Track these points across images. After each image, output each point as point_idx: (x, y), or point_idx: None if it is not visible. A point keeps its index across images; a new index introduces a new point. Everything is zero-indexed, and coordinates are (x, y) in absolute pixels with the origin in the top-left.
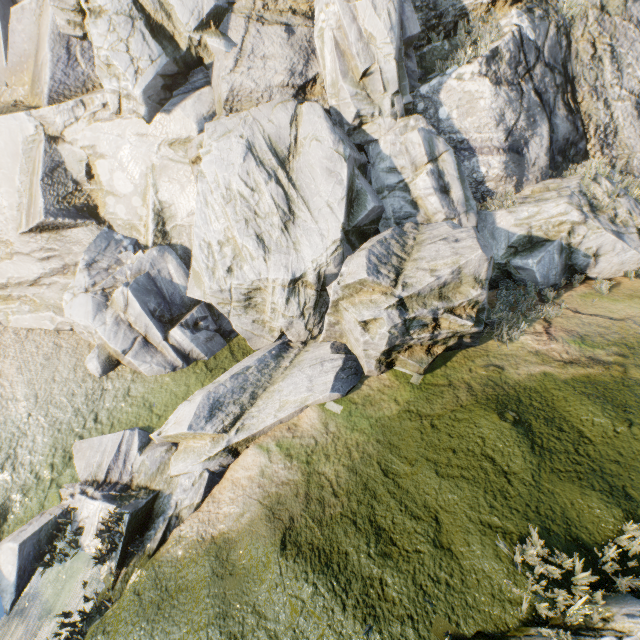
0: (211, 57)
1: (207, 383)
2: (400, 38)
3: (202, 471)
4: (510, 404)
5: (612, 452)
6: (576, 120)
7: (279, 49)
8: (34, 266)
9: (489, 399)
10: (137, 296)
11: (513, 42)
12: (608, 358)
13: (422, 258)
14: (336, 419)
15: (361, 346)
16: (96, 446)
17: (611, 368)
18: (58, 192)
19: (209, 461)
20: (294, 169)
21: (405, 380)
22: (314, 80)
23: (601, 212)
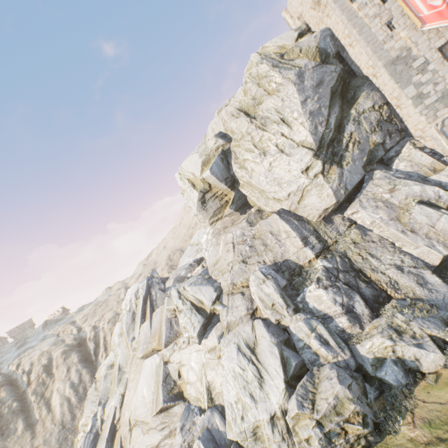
0: (218, 311)
1: None
2: (280, 289)
3: None
4: None
5: None
6: (372, 285)
7: (241, 301)
8: (157, 434)
9: None
10: (204, 444)
11: (323, 271)
12: (444, 435)
13: (321, 391)
14: None
15: None
16: None
17: (447, 443)
18: (168, 388)
19: None
20: (258, 353)
21: None
22: (256, 309)
23: (405, 333)
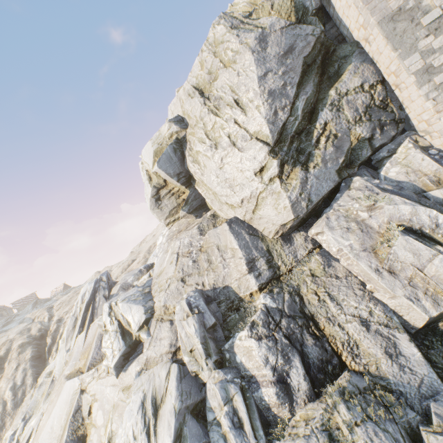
0: (144, 339)
1: None
2: (204, 330)
3: None
4: None
5: None
6: (323, 343)
7: (167, 333)
8: None
9: None
10: None
11: (263, 313)
12: None
13: None
14: None
15: None
16: None
17: None
18: (74, 426)
19: None
20: (160, 415)
21: None
22: (180, 347)
23: None
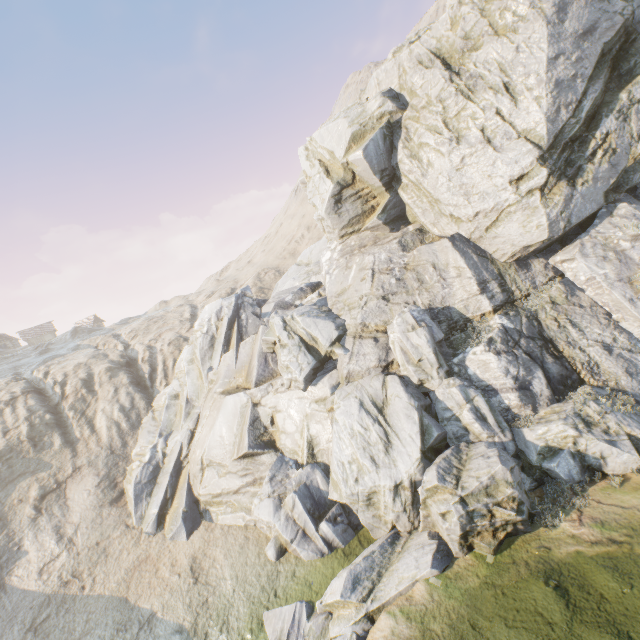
0: (336, 356)
1: (346, 566)
2: (434, 342)
3: (351, 633)
4: (553, 575)
5: (621, 607)
6: (563, 362)
7: (371, 349)
8: (237, 480)
9: (539, 571)
10: (300, 499)
11: (500, 332)
12: (620, 538)
13: (471, 468)
14: (437, 590)
15: (445, 531)
16: (278, 615)
17: (622, 546)
18: (256, 434)
19: (355, 625)
20: (387, 414)
21: (482, 559)
22: (392, 362)
23: (595, 426)
